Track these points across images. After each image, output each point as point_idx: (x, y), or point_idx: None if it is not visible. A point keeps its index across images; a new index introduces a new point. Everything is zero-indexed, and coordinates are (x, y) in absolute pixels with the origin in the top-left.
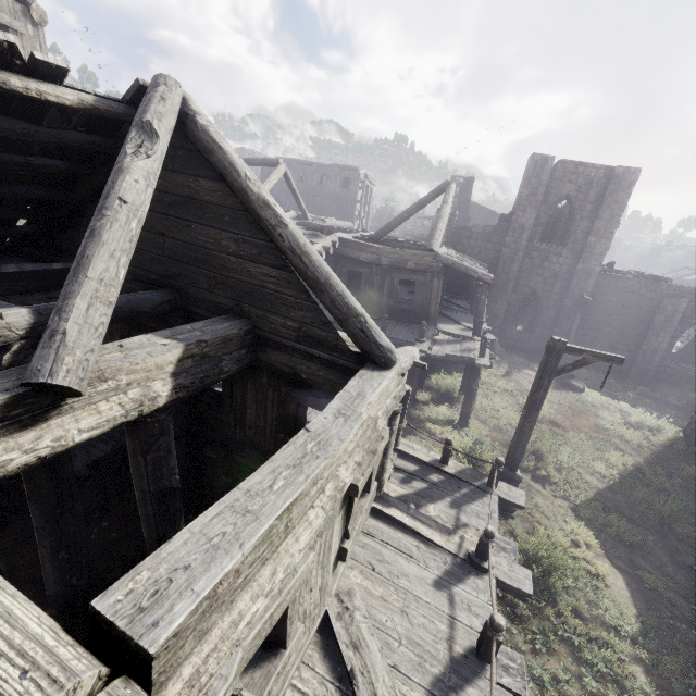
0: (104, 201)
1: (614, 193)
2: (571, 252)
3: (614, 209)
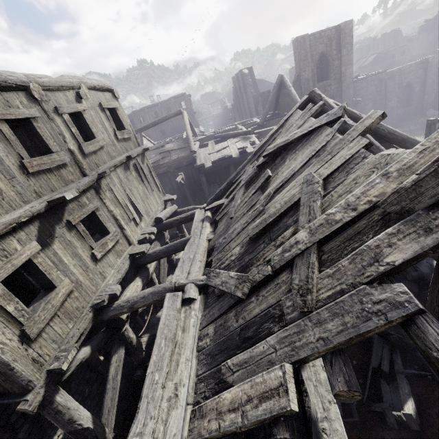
0: (375, 145)
1: (344, 39)
2: (335, 81)
3: (348, 47)
